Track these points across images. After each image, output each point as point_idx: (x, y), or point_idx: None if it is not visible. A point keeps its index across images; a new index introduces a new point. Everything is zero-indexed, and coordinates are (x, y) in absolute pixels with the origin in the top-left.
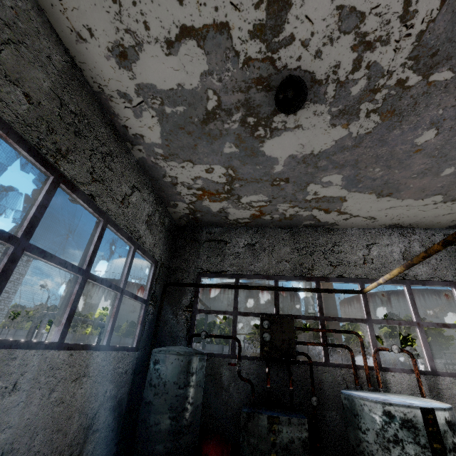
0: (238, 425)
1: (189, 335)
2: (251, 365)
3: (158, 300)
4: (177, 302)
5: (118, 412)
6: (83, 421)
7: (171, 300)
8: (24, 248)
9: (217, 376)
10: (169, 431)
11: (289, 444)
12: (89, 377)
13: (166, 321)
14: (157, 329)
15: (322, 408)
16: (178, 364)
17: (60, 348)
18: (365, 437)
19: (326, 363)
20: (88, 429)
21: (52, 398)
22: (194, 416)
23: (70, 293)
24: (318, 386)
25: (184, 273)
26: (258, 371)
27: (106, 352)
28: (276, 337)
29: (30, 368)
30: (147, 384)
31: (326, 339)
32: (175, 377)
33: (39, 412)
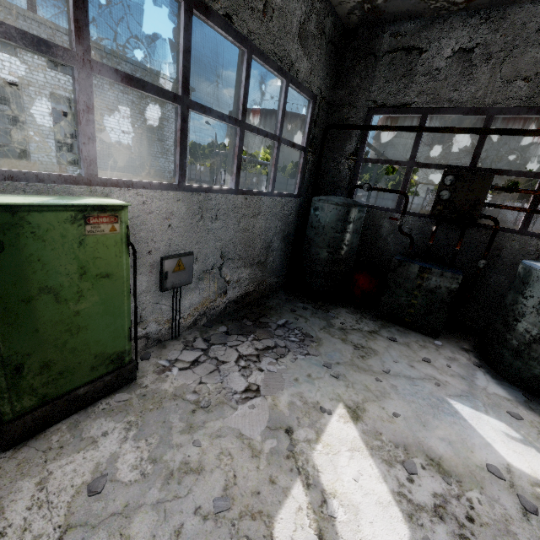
0: (390, 267)
1: (351, 186)
2: (416, 221)
3: (318, 146)
4: (340, 149)
5: (288, 242)
6: (263, 243)
7: (333, 146)
8: (188, 106)
9: (376, 227)
10: (327, 260)
11: (435, 289)
12: (262, 215)
13: (327, 170)
14: (317, 178)
15: (489, 271)
16: (336, 213)
17: (237, 193)
18: (524, 301)
19: (521, 231)
20: (268, 248)
21: (240, 227)
22: (348, 254)
23: (233, 146)
24: (496, 252)
25: (351, 110)
26: (424, 228)
27: (272, 198)
28: (457, 196)
29: (222, 206)
30: (309, 225)
31: (537, 204)
32: (333, 223)
33: (235, 234)
